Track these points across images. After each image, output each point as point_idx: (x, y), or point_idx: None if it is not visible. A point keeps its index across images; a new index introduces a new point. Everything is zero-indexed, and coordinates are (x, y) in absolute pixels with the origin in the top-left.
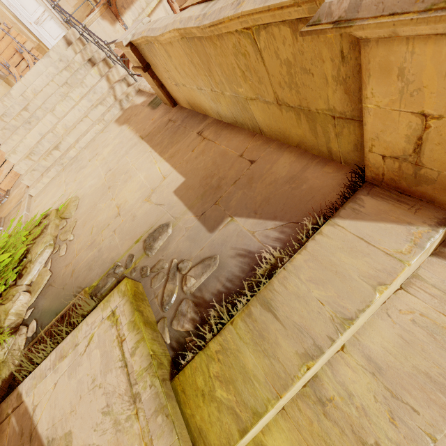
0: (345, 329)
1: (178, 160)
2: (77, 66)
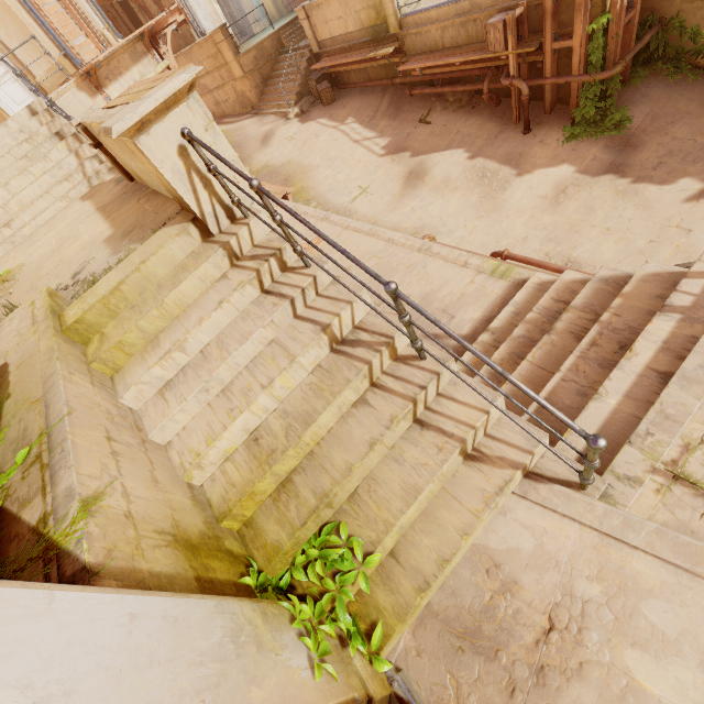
0: (139, 265)
1: (117, 220)
2: (41, 139)
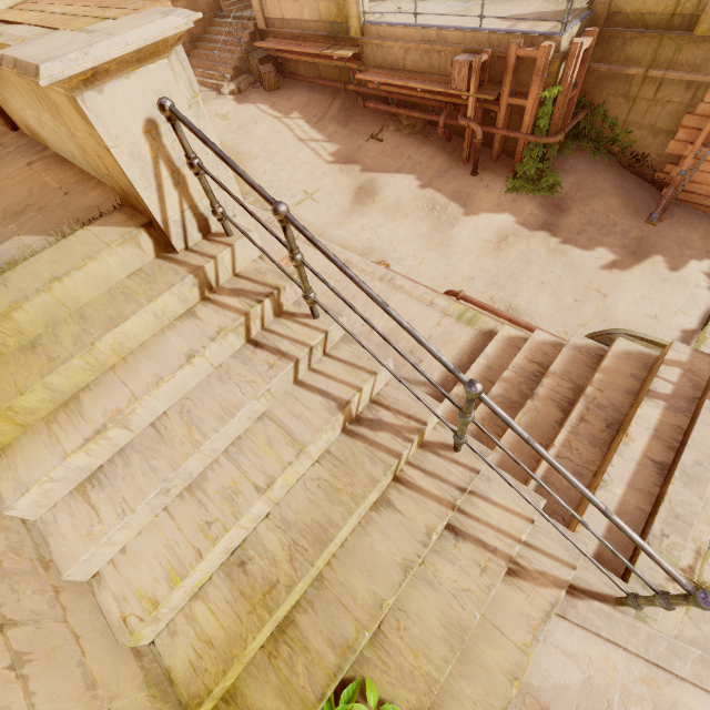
0: (51, 283)
1: None
2: None
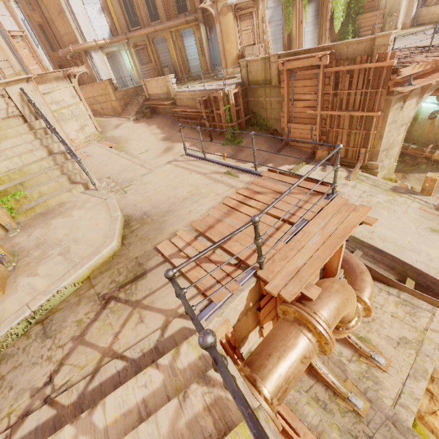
0: None
1: None
2: None
